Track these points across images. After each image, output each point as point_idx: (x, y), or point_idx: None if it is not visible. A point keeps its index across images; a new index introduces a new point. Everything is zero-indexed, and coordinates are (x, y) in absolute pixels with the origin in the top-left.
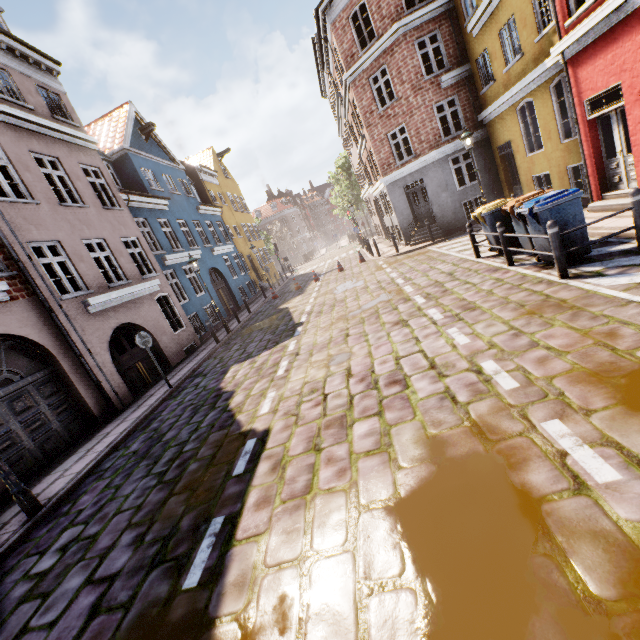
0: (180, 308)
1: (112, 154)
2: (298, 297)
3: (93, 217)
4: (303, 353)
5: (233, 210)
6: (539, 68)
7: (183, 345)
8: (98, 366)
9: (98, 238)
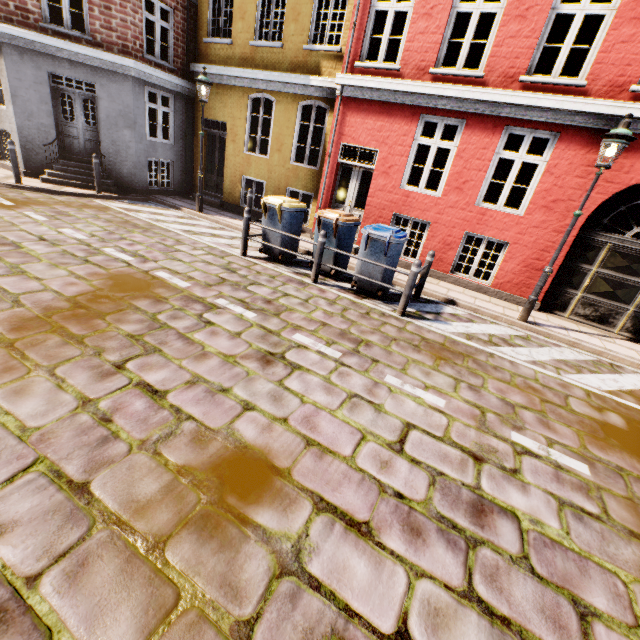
0: None
1: None
2: None
3: None
4: (0, 485)
5: None
6: (302, 77)
7: None
8: None
9: None
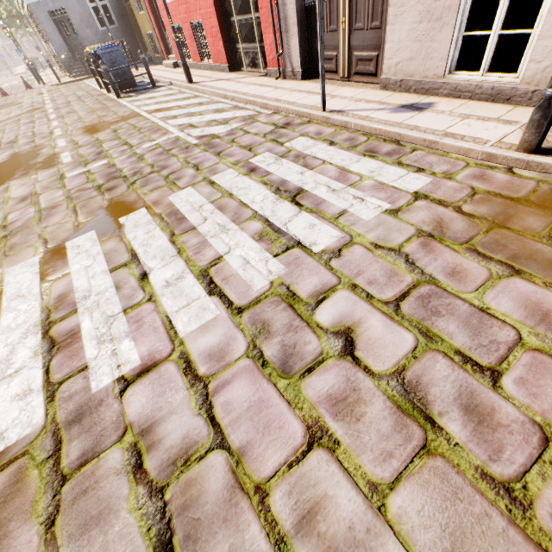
0: None
1: None
2: None
3: None
4: None
5: None
6: None
7: None
8: None
9: None
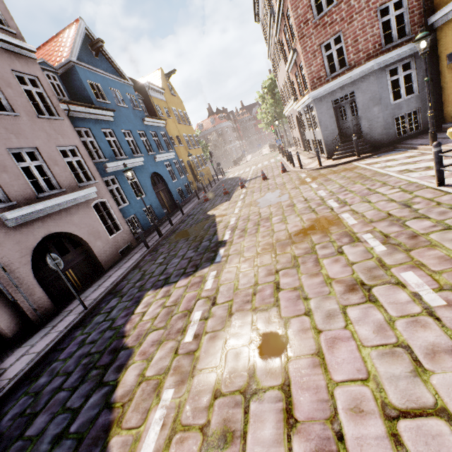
0: (118, 212)
1: (60, 66)
2: (225, 204)
3: (24, 126)
4: (220, 303)
5: (177, 123)
6: None
7: (118, 247)
8: (13, 283)
9: (29, 147)
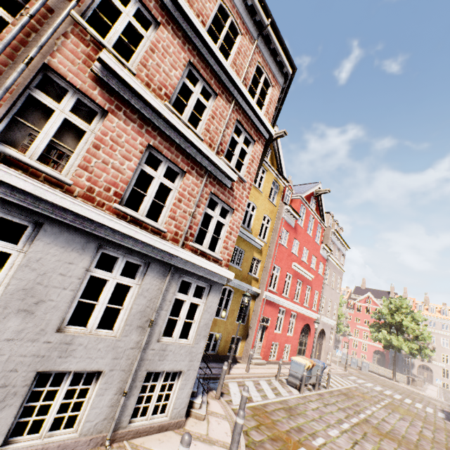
0: None
1: None
2: None
3: None
4: None
5: None
6: (250, 286)
7: None
8: None
9: None
